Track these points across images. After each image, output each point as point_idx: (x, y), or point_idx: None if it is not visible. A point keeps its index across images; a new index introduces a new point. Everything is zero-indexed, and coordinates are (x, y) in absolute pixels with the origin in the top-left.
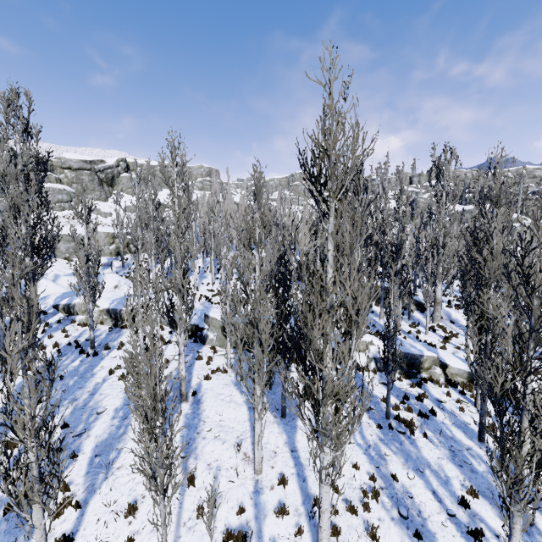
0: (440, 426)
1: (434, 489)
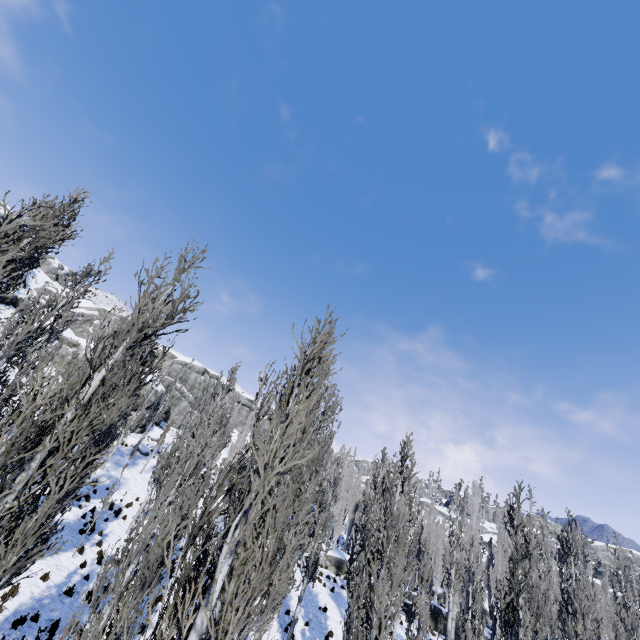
0: None
1: None
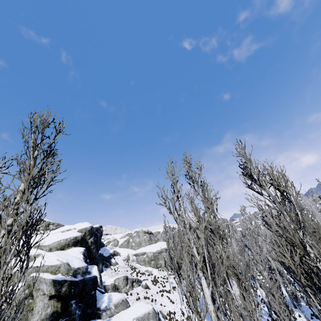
0: None
1: None
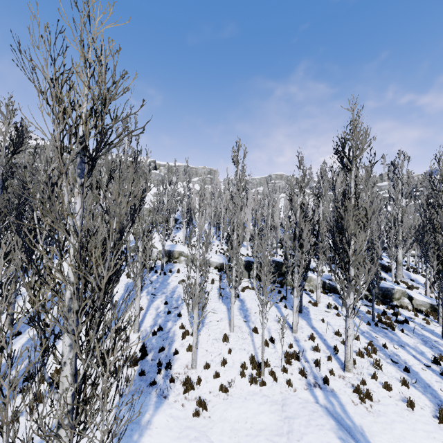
0: (413, 329)
1: (413, 355)
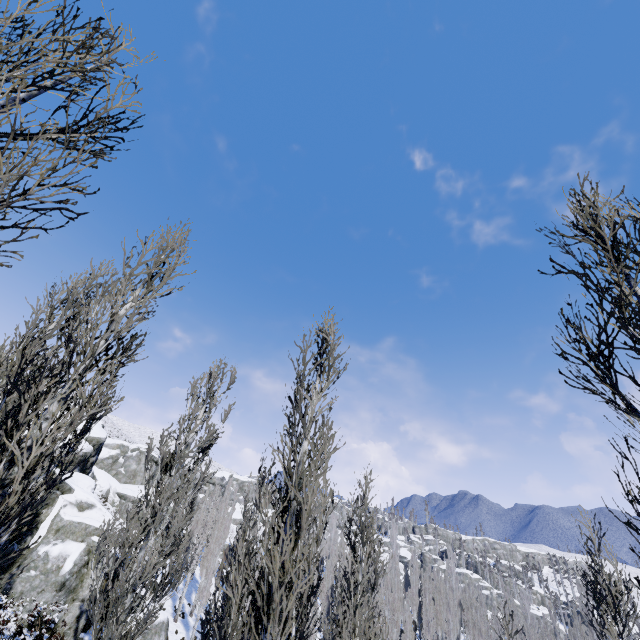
0: None
1: None
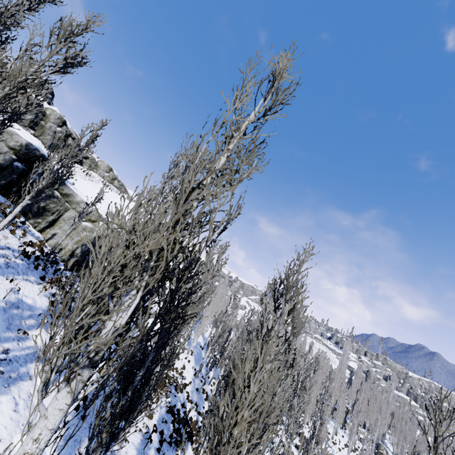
0: None
1: None
